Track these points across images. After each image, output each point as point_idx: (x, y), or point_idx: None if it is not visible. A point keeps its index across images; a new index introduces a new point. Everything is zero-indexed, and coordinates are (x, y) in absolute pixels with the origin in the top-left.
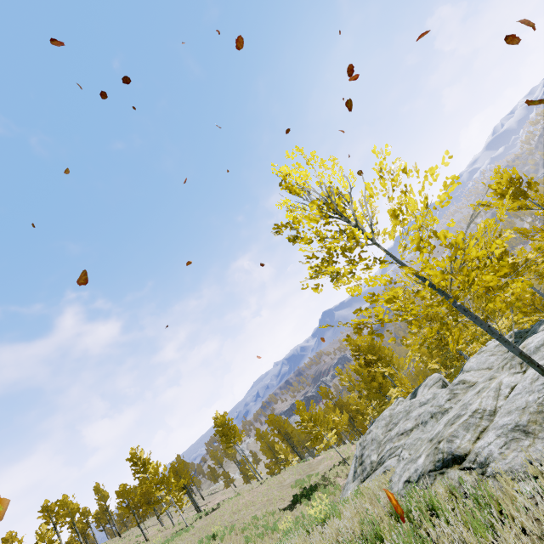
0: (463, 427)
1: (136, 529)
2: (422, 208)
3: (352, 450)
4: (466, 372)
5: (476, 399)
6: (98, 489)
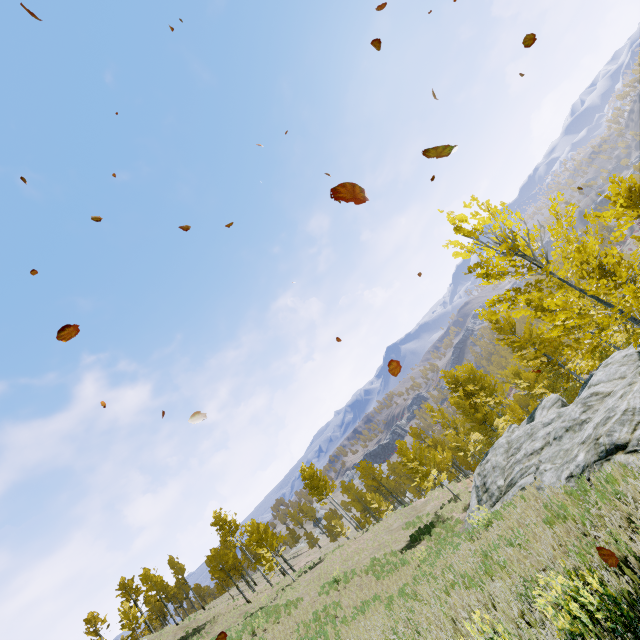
0: (618, 424)
1: (219, 600)
2: (597, 243)
3: (459, 488)
4: (593, 386)
5: (622, 402)
6: (172, 562)
